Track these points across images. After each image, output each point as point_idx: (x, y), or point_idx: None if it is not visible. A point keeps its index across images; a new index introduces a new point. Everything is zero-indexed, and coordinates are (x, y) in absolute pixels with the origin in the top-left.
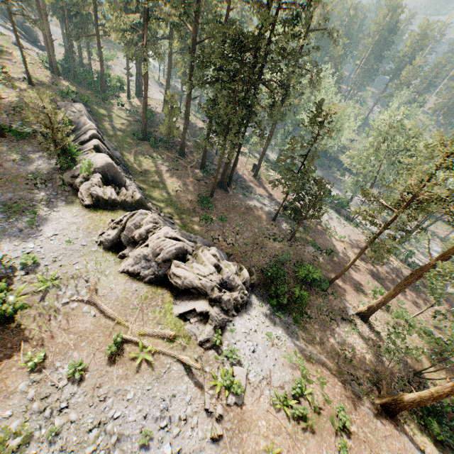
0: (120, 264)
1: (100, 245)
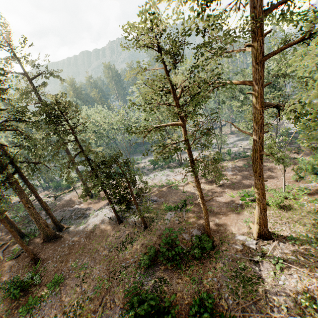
0: None
1: None
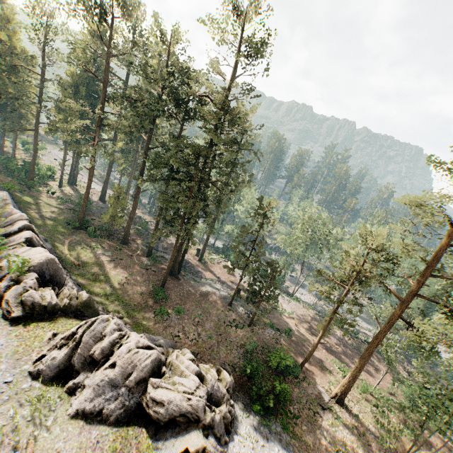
0: (71, 401)
1: (36, 377)
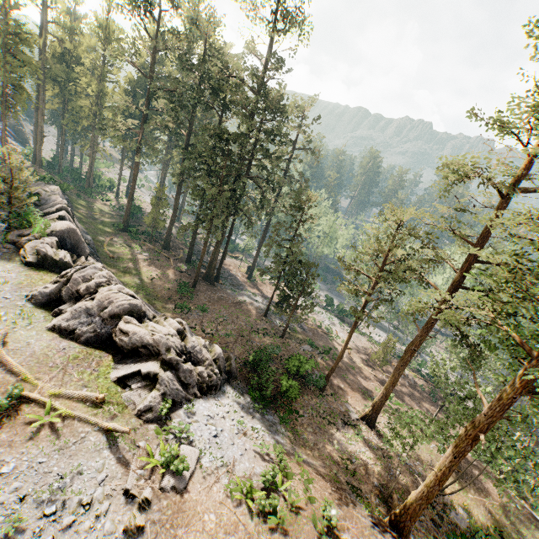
0: (52, 320)
1: (31, 301)
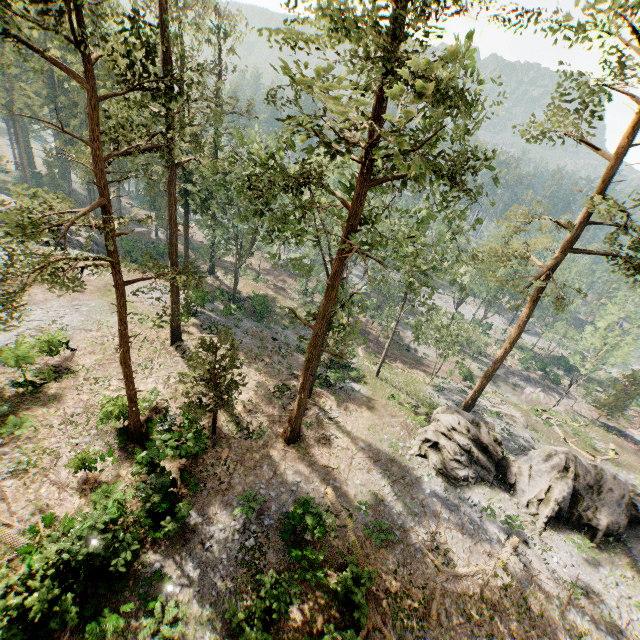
0: None
1: None
